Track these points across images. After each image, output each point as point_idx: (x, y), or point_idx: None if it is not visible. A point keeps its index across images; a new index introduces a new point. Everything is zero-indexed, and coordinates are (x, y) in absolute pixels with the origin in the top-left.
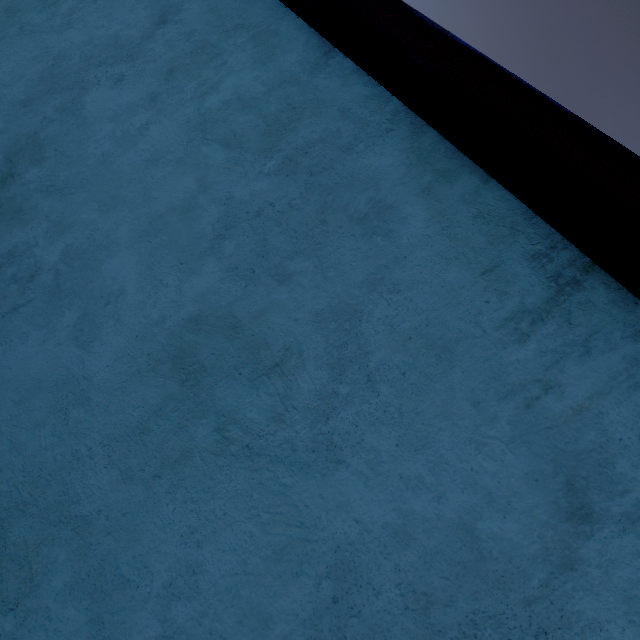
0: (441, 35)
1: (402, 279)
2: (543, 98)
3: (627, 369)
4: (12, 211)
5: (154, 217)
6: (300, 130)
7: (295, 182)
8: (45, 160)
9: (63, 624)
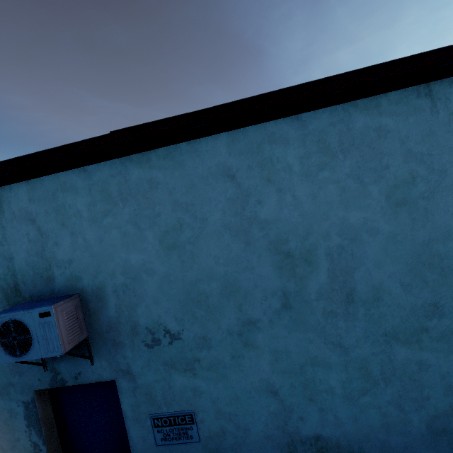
0: (330, 79)
1: (405, 134)
2: (377, 66)
3: None
4: (307, 253)
5: (340, 202)
6: (331, 142)
7: (353, 152)
8: (288, 239)
9: (451, 247)
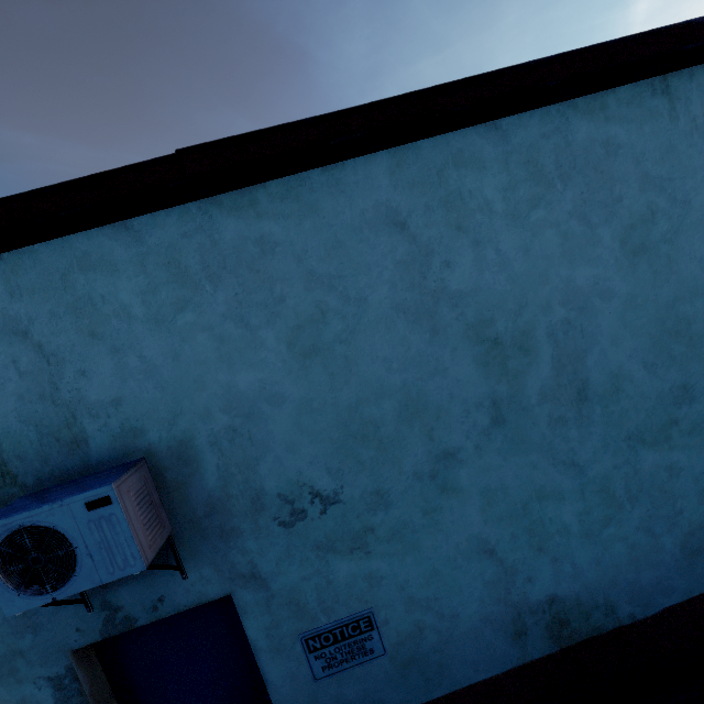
0: (542, 63)
1: (640, 150)
2: (604, 44)
3: (699, 91)
4: (522, 337)
5: (562, 255)
6: (545, 164)
7: (575, 178)
8: (493, 318)
9: (699, 307)
